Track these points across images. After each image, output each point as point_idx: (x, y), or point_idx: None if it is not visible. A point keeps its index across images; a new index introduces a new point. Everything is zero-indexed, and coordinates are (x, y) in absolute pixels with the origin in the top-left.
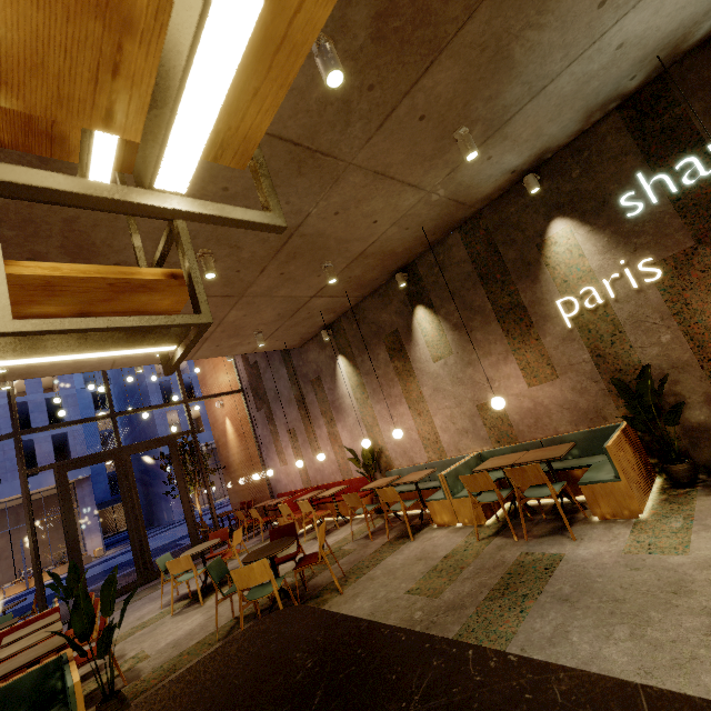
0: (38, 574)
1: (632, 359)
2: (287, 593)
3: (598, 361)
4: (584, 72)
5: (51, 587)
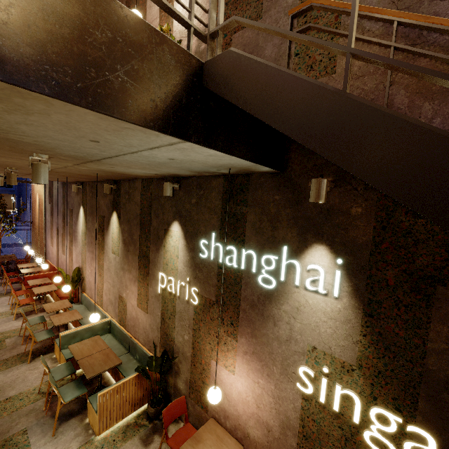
0: None
1: (172, 334)
2: None
3: (162, 321)
4: (151, 160)
5: None
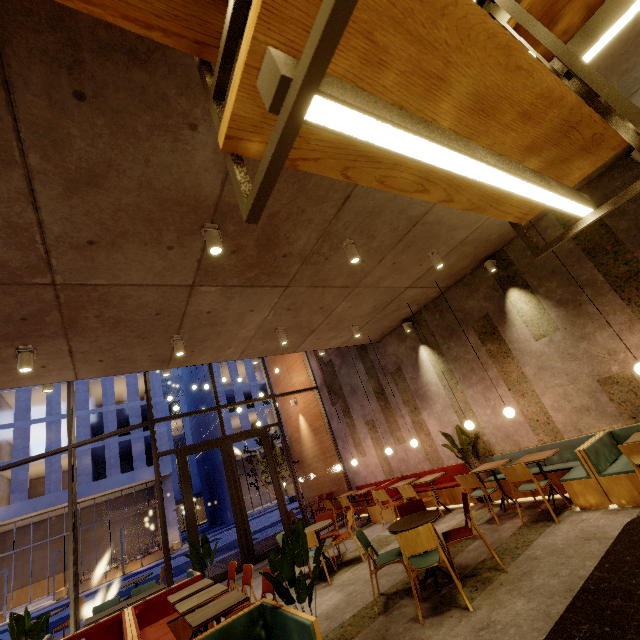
0: (166, 548)
1: None
2: (429, 573)
3: None
4: None
5: (189, 557)
